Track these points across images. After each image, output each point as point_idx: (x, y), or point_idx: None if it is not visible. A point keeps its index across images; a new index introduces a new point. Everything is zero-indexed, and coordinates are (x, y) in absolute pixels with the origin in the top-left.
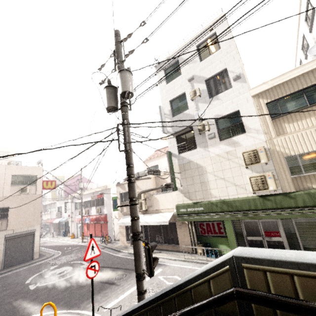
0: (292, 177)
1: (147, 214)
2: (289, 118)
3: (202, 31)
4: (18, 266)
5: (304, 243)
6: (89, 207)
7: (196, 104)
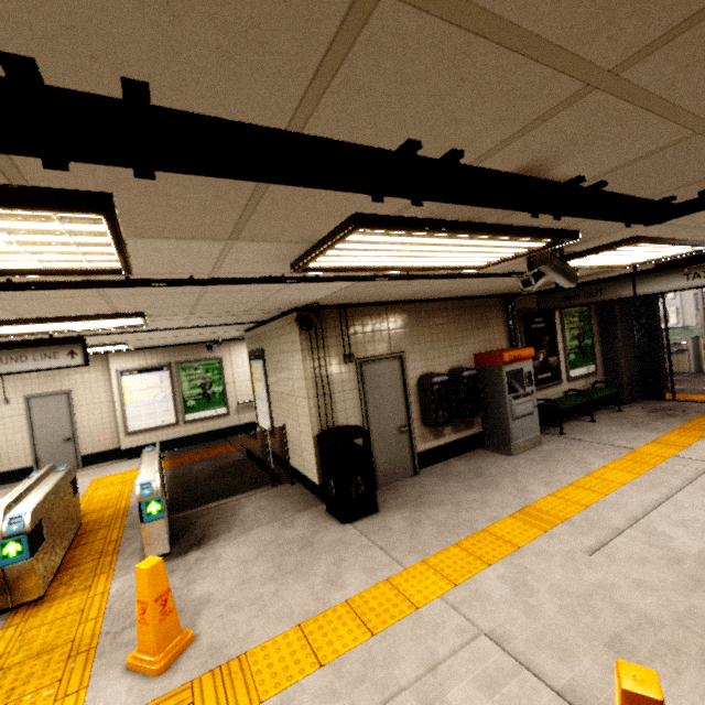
0: (697, 312)
1: None
2: None
3: None
4: None
5: None
6: None
7: None
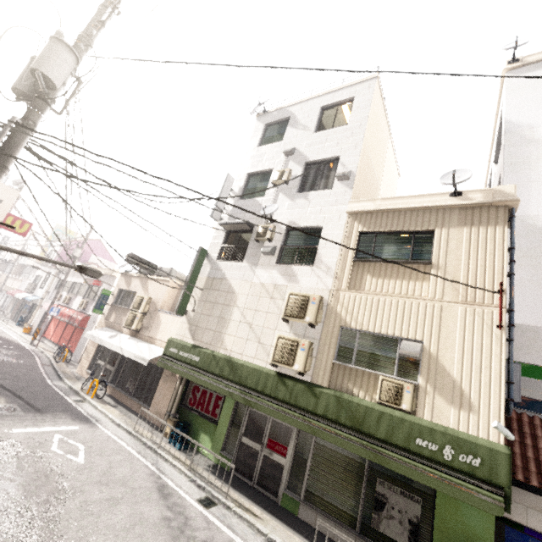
0: (336, 363)
1: (135, 338)
2: (377, 269)
3: (339, 89)
4: None
5: (311, 482)
6: (74, 294)
7: (276, 193)
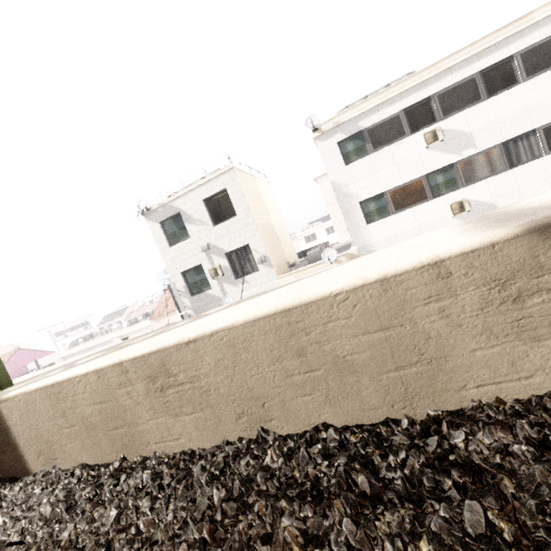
0: None
1: None
2: None
3: (207, 180)
4: None
5: None
6: None
7: (220, 284)
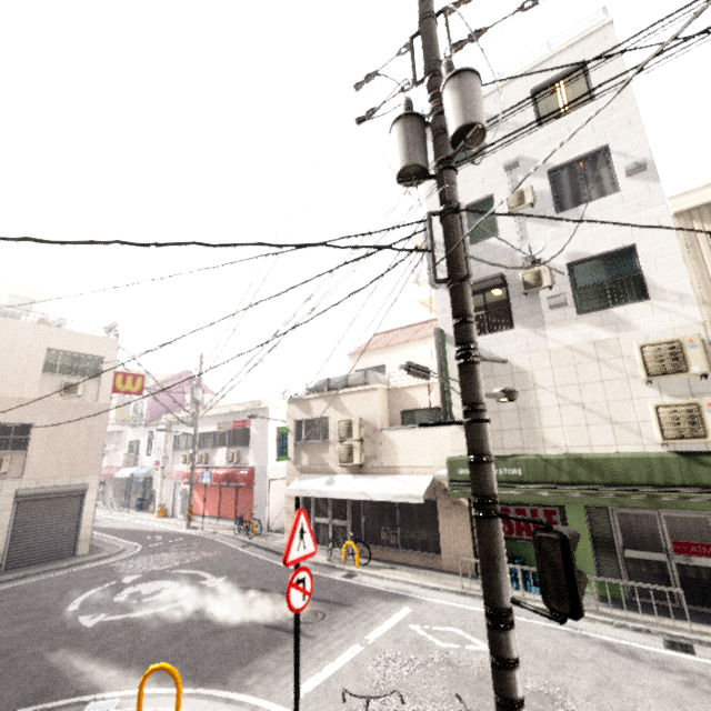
0: None
1: (363, 475)
2: None
3: (550, 57)
4: (41, 569)
5: None
6: (210, 448)
7: (520, 224)
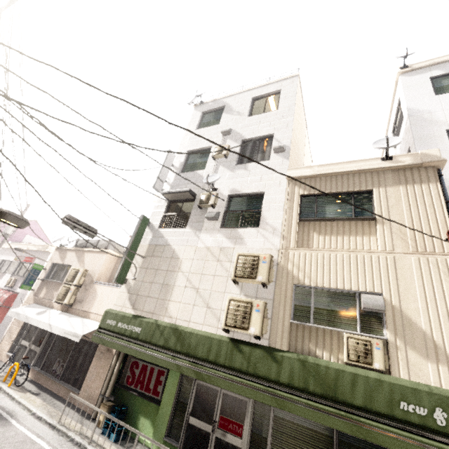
0: (293, 323)
1: (67, 313)
2: (322, 227)
3: (267, 84)
4: None
5: None
6: (1, 272)
7: (217, 166)
